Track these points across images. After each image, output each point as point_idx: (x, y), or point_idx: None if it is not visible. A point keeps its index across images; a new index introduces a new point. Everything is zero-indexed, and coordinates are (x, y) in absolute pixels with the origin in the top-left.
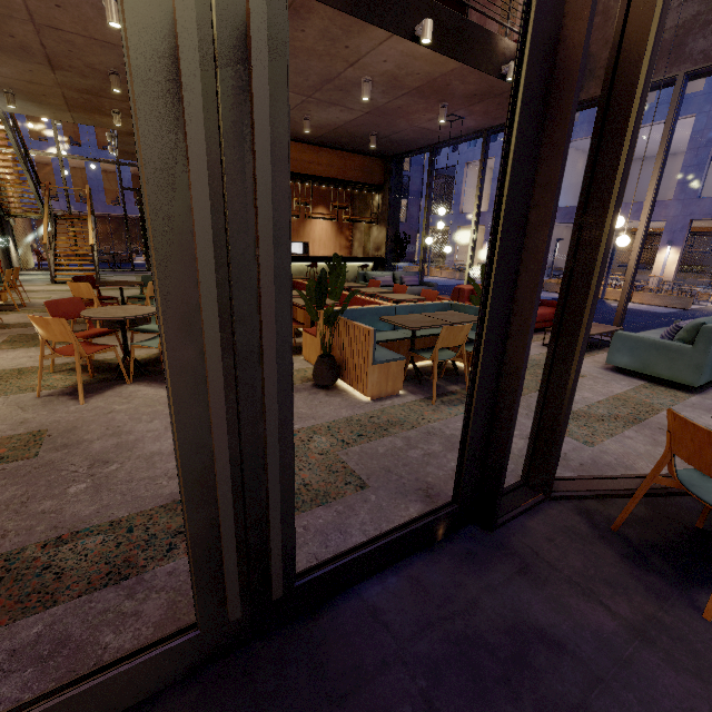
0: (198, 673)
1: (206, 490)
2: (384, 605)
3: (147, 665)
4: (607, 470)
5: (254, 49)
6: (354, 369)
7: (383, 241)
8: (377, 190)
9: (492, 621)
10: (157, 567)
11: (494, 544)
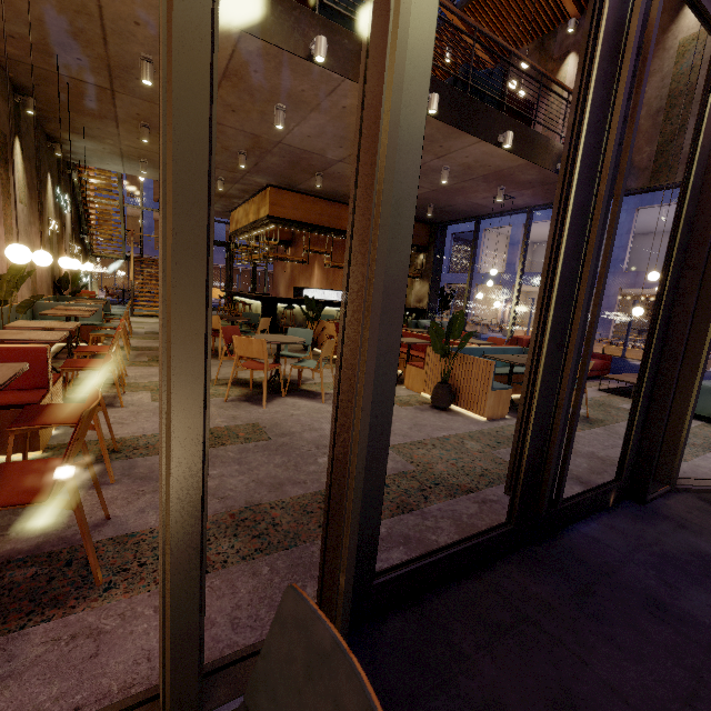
0: (507, 557)
1: (538, 429)
2: (598, 536)
3: (493, 540)
4: (707, 476)
5: (618, 209)
6: (470, 395)
7: (425, 295)
8: (422, 250)
9: (677, 549)
10: (427, 506)
11: (650, 512)
